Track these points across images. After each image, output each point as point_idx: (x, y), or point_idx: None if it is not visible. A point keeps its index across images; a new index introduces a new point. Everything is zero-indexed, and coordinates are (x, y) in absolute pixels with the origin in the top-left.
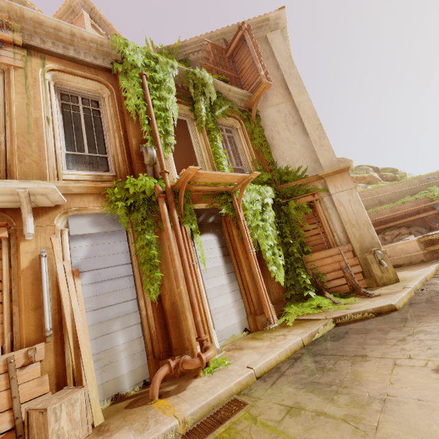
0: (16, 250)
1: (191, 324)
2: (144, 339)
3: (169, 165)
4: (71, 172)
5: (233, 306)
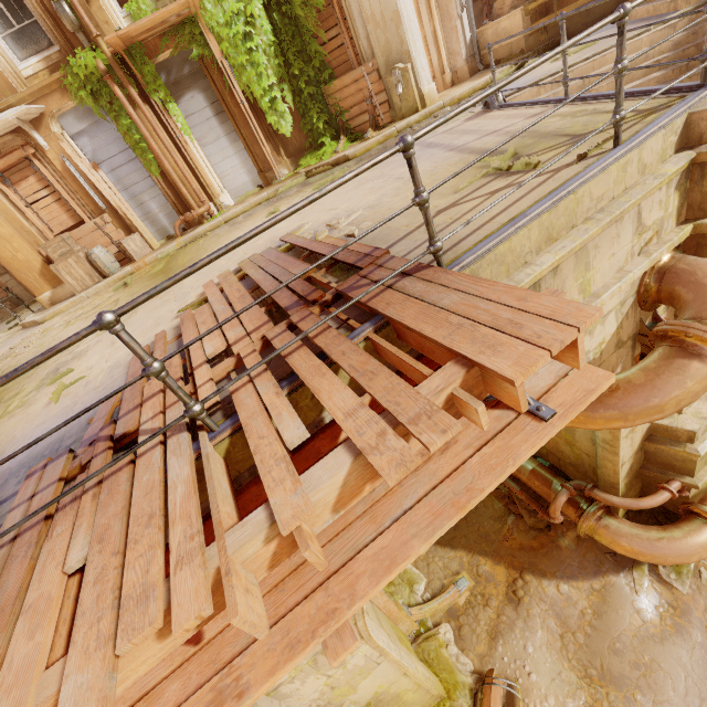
0: (48, 159)
1: (186, 193)
2: (170, 204)
3: (101, 4)
4: (24, 65)
5: (242, 168)
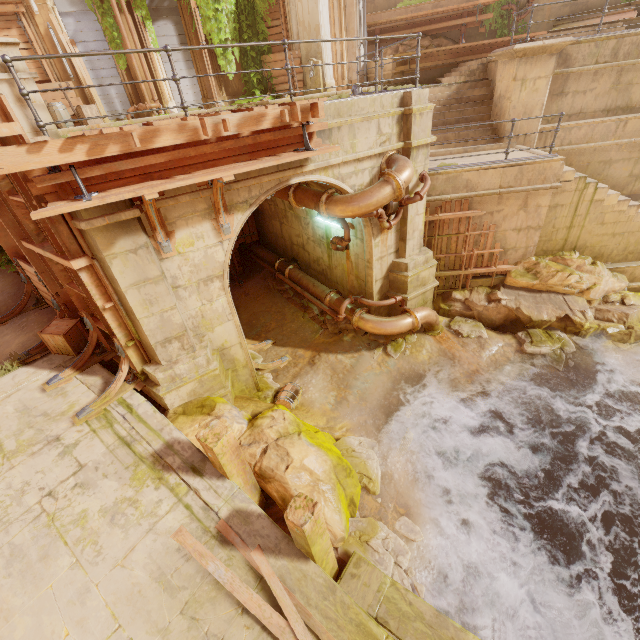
0: (35, 22)
1: (144, 89)
2: (127, 95)
3: None
4: None
5: (191, 89)
